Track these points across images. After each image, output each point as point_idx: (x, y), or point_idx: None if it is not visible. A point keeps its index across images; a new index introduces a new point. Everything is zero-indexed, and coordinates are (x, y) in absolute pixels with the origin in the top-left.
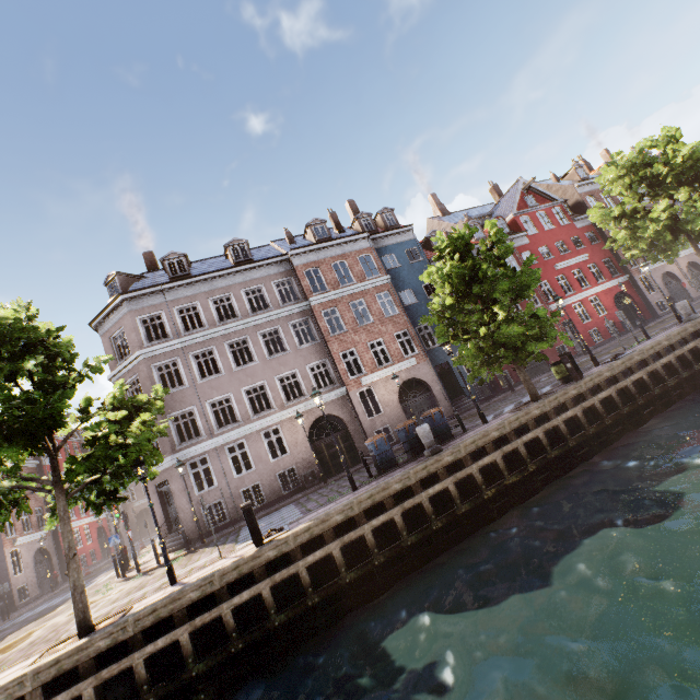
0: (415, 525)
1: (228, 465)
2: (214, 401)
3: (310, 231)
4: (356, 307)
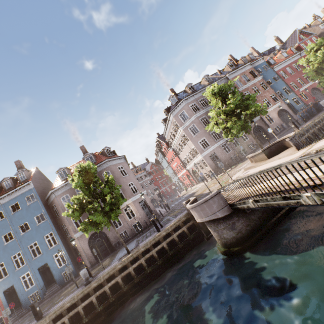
0: None
1: (232, 144)
2: None
3: (227, 67)
4: (254, 89)
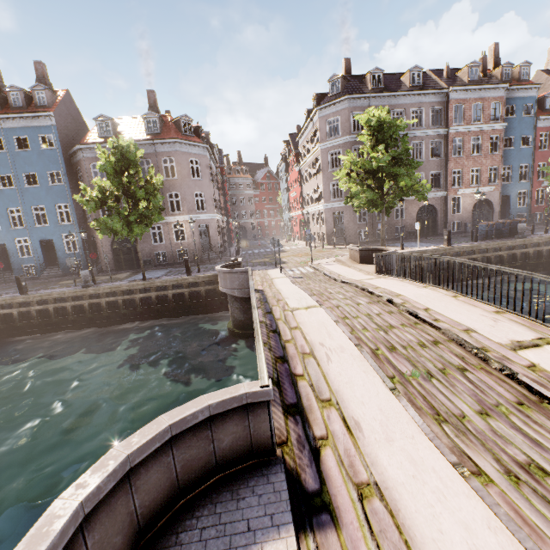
0: (507, 261)
1: (374, 214)
2: None
3: (466, 71)
4: (473, 141)
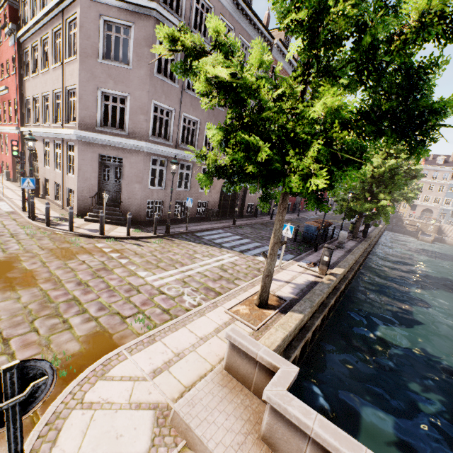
0: None
1: (176, 177)
2: (186, 117)
3: (283, 33)
4: None
